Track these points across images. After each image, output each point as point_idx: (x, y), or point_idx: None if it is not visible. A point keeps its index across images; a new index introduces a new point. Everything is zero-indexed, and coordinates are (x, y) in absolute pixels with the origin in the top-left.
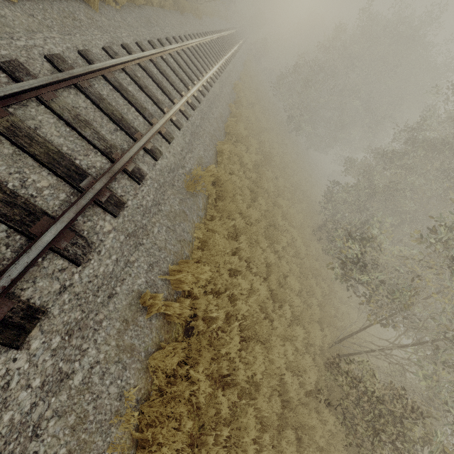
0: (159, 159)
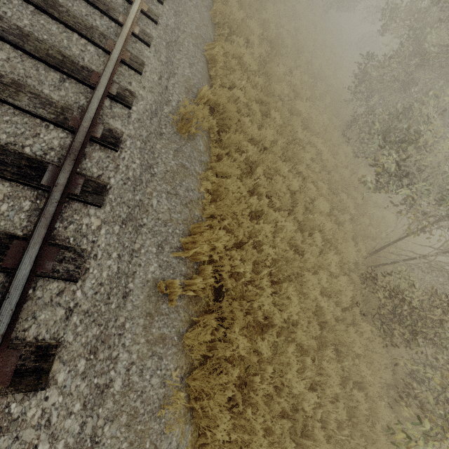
0: (133, 103)
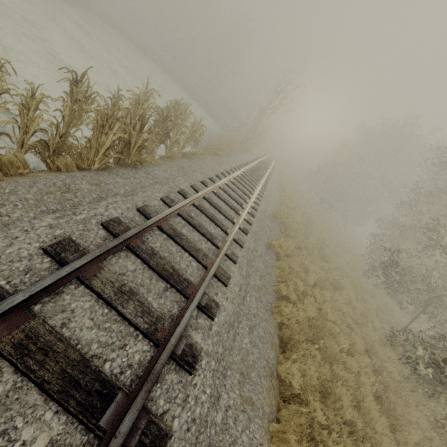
0: (259, 206)
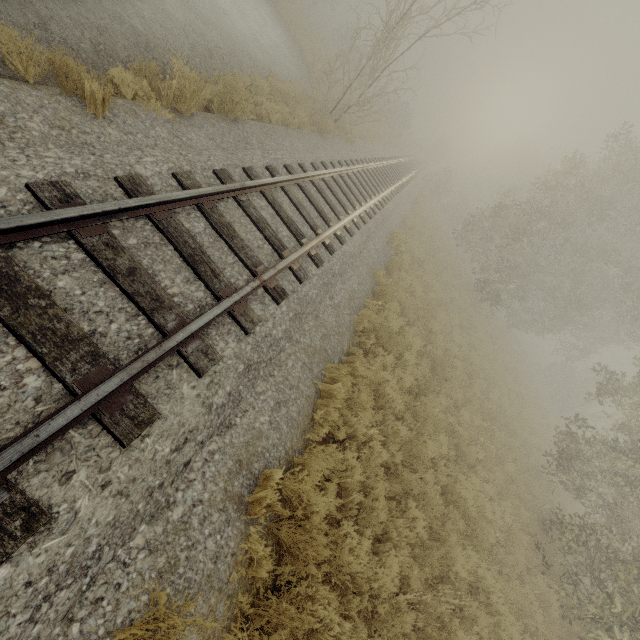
0: (18, 550)
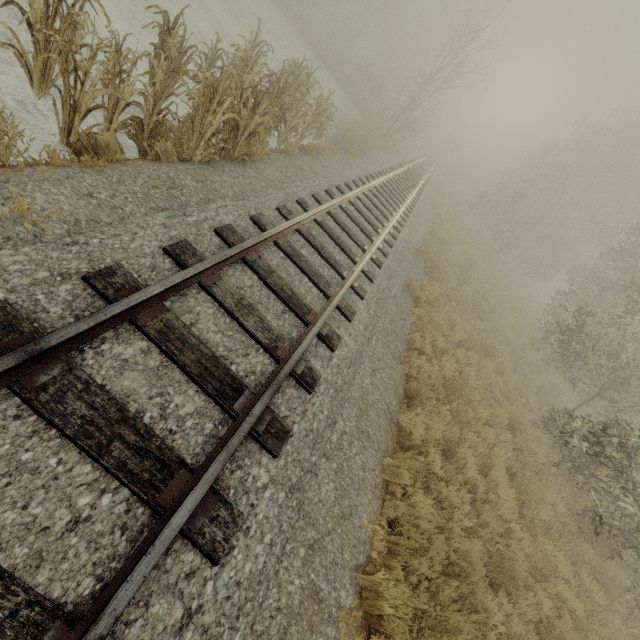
0: (400, 233)
